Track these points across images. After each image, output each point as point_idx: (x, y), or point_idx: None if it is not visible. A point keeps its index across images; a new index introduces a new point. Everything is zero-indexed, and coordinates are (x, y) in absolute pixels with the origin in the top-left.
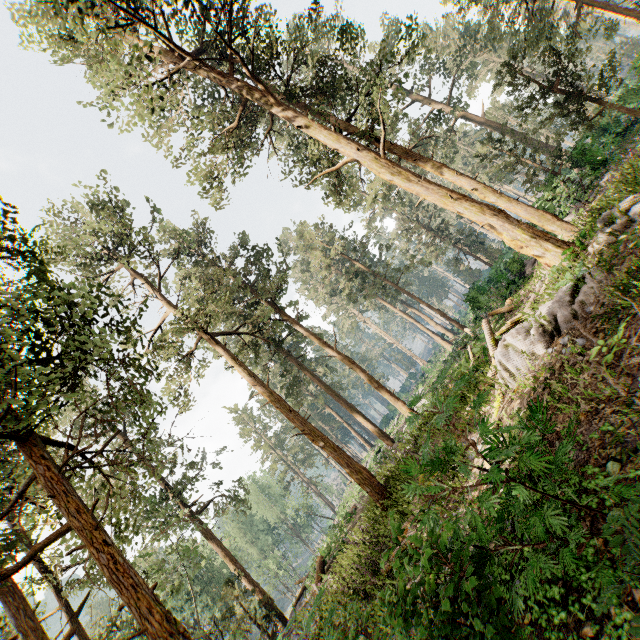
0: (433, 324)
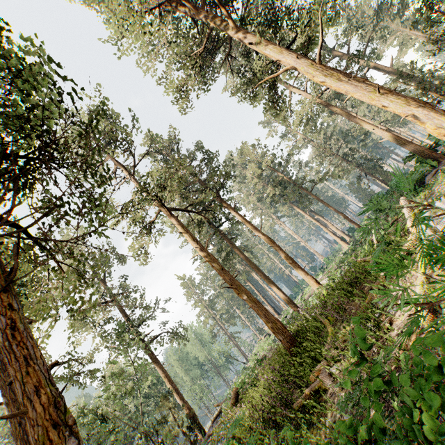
0: (334, 228)
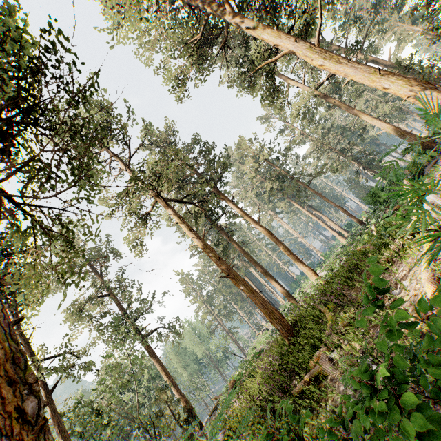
0: (332, 224)
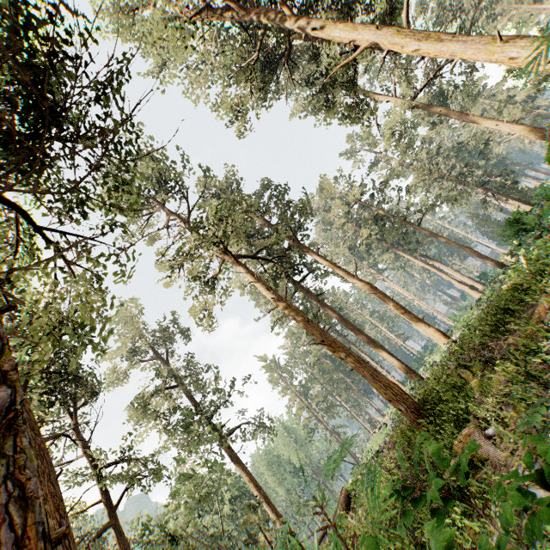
0: (458, 275)
